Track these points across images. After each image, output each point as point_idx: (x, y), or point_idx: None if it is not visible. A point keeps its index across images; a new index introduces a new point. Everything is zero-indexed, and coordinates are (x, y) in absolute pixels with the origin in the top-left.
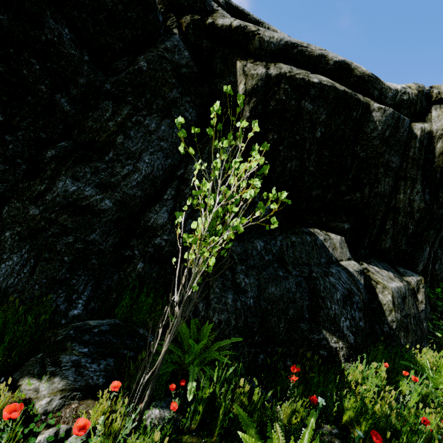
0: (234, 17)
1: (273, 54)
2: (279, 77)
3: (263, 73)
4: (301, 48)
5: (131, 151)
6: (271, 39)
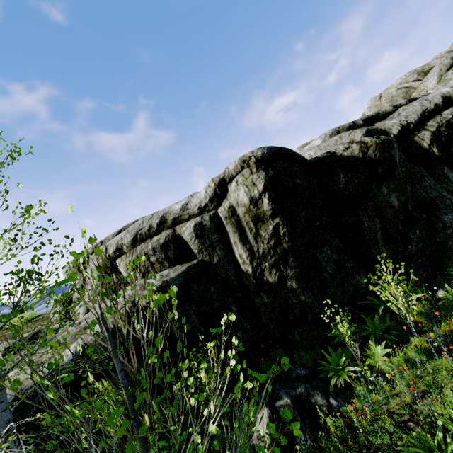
0: (370, 122)
1: (420, 123)
2: (438, 129)
3: (430, 133)
4: (426, 111)
5: (438, 196)
6: (415, 119)
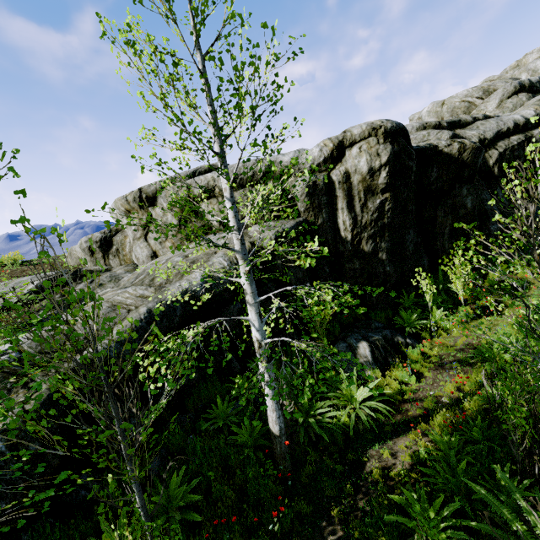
0: (452, 127)
1: (492, 141)
2: (504, 151)
3: (498, 153)
4: (500, 132)
5: (490, 209)
6: (490, 136)
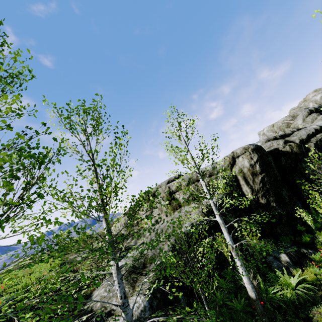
0: (282, 137)
1: (307, 139)
2: (316, 142)
3: (313, 144)
4: (309, 134)
5: None
6: (305, 137)
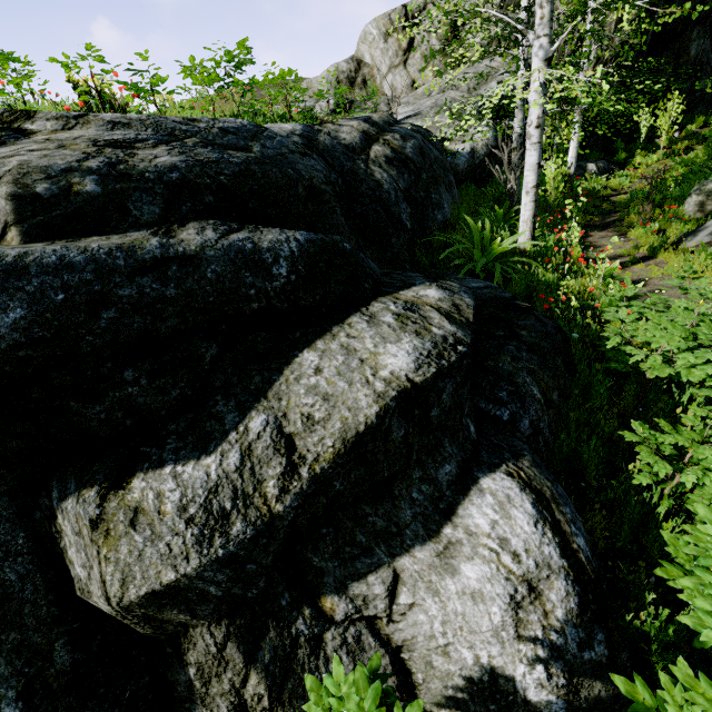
0: None
1: None
2: None
3: None
4: None
5: (706, 63)
6: None
